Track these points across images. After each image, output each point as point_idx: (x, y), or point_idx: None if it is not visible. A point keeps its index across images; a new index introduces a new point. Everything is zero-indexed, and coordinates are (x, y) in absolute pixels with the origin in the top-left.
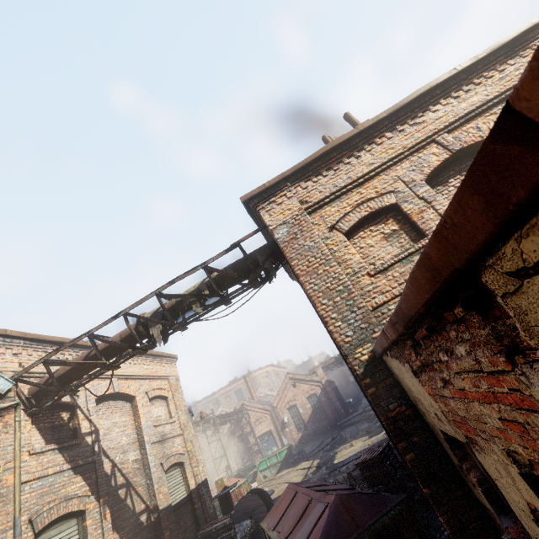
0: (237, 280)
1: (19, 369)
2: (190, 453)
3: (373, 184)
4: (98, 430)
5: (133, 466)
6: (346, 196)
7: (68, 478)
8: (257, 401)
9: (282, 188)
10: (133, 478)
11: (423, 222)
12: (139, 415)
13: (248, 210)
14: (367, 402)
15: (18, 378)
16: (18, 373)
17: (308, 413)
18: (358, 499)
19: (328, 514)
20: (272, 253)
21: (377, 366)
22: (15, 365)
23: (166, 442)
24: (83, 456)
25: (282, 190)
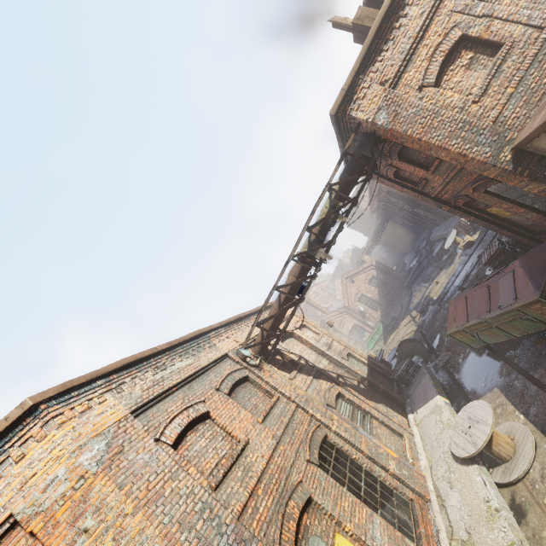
0: (355, 181)
1: (238, 344)
2: (347, 346)
3: (432, 30)
4: (300, 356)
5: (331, 367)
6: (415, 56)
7: (317, 383)
8: (329, 312)
9: (357, 83)
10: (337, 372)
11: (494, 36)
12: (306, 340)
13: (335, 122)
14: (410, 260)
15: (245, 347)
16: (244, 344)
17: (376, 294)
18: (535, 252)
19: (524, 269)
20: (374, 142)
21: (521, 156)
22: (234, 343)
23: (331, 347)
24: (310, 371)
25: (359, 85)
